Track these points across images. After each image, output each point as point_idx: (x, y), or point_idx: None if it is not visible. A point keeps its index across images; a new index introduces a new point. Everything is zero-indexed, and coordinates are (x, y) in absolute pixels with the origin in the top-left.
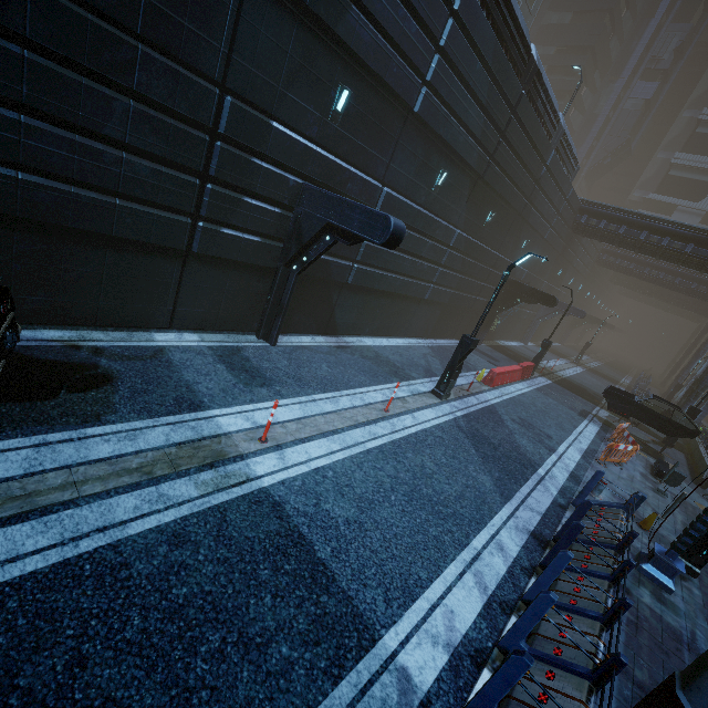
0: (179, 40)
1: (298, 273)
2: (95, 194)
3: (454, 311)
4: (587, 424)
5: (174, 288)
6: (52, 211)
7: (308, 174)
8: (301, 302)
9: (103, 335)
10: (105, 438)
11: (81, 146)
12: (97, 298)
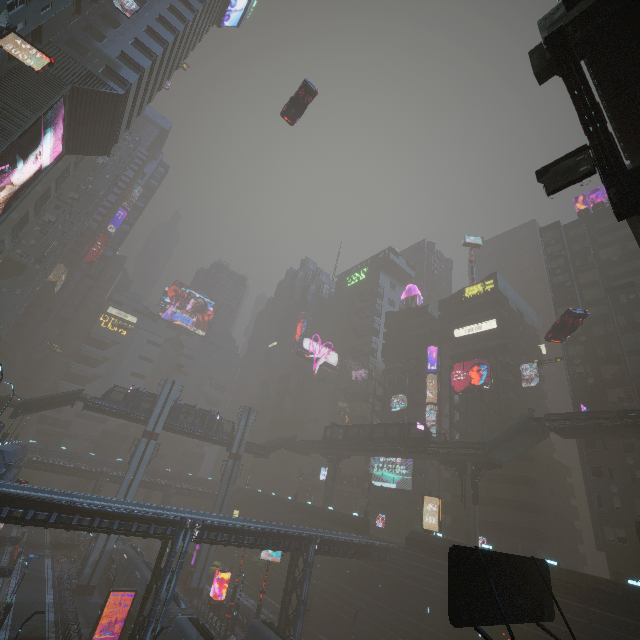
0: None
1: None
2: None
3: None
4: (48, 559)
5: None
6: None
7: None
8: None
9: None
10: None
11: None
12: None
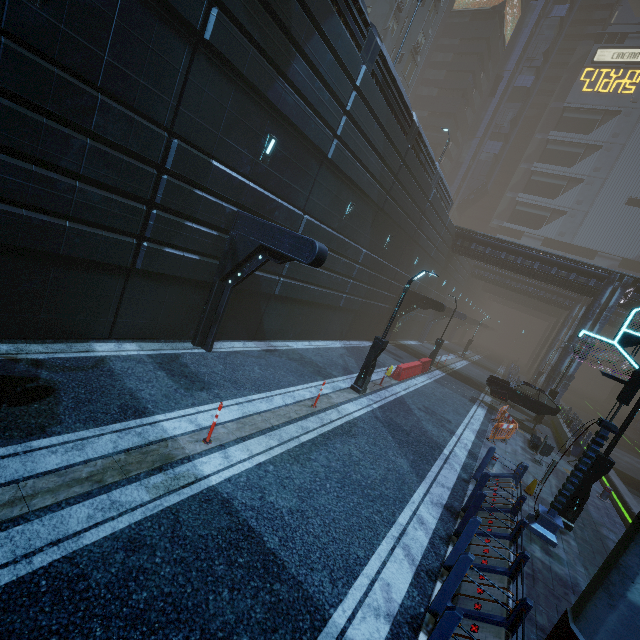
0: (135, 93)
1: (232, 287)
2: (46, 217)
3: (363, 316)
4: (477, 408)
5: (116, 301)
6: (1, 232)
7: (242, 203)
8: (233, 311)
9: (42, 347)
10: (52, 450)
11: (37, 175)
12: (39, 311)
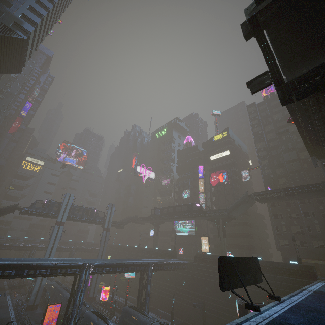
0: None
1: None
2: None
3: None
4: (7, 295)
5: None
6: None
7: None
8: None
9: None
10: None
11: None
12: None
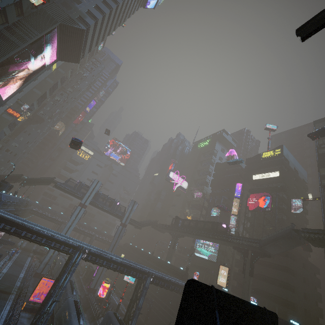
0: None
1: None
2: None
3: None
4: (29, 257)
5: None
6: None
7: None
8: None
9: None
10: None
11: None
12: None
